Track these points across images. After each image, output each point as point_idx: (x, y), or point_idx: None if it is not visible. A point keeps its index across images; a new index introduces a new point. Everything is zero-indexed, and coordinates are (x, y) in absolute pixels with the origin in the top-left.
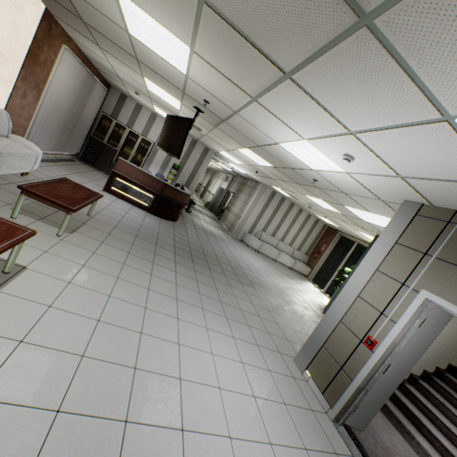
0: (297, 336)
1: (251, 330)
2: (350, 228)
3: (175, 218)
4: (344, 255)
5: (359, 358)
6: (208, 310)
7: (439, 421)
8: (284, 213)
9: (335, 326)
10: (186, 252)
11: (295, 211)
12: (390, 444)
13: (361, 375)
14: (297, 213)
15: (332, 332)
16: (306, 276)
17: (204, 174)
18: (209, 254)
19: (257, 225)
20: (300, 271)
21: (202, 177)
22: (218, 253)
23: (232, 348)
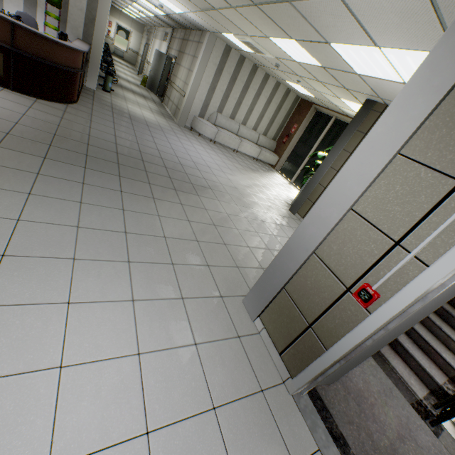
0: (253, 256)
1: (176, 273)
2: (330, 95)
3: (68, 99)
4: (318, 137)
5: (342, 318)
6: (87, 258)
7: (417, 334)
8: (245, 83)
9: (304, 261)
10: (76, 153)
11: (259, 79)
12: (362, 383)
13: (343, 346)
14: (262, 81)
15: (299, 269)
16: (274, 167)
17: (139, 36)
18: (127, 152)
19: (209, 104)
20: (267, 161)
21: (137, 41)
22: (147, 149)
23: (123, 327)
